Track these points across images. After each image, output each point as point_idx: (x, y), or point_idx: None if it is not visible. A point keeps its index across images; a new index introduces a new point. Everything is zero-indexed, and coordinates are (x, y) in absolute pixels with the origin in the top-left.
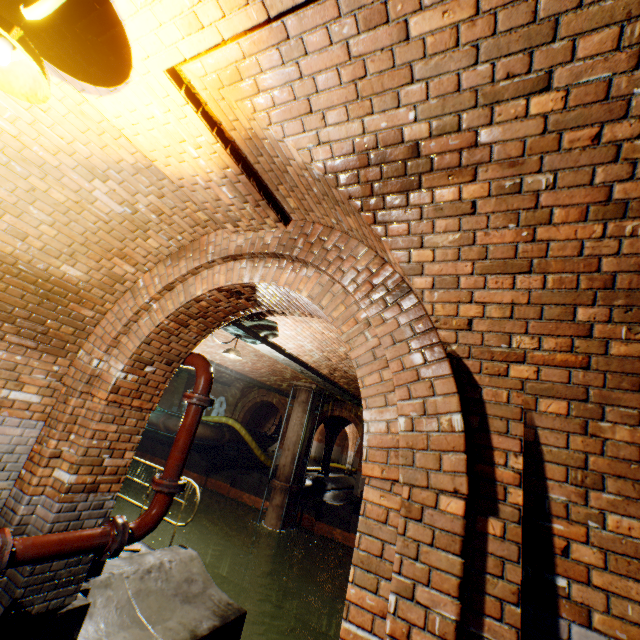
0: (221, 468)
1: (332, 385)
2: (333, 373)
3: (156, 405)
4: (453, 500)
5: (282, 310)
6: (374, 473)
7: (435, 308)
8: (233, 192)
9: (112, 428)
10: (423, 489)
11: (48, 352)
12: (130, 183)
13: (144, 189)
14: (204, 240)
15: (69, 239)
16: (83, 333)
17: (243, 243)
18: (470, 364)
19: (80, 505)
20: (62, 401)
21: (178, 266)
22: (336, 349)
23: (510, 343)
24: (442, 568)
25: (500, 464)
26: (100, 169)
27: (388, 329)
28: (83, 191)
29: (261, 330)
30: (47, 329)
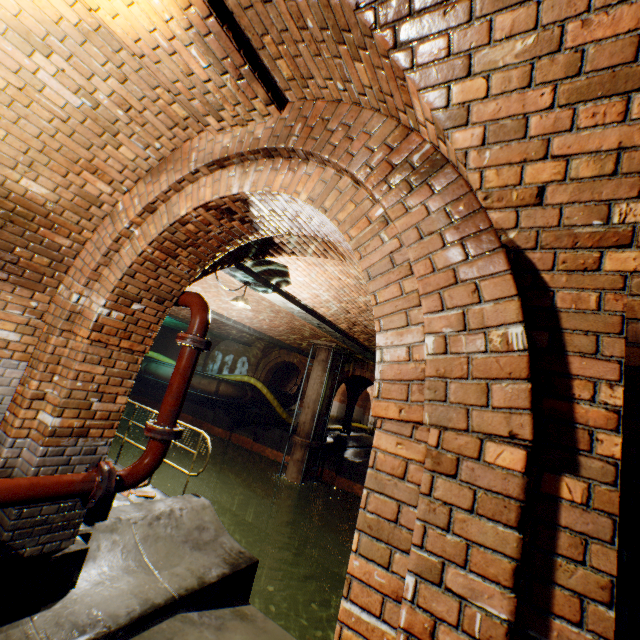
0: (244, 424)
1: (351, 341)
2: (352, 328)
3: (149, 348)
4: (507, 449)
5: (291, 249)
6: (388, 414)
7: (485, 177)
8: (205, 55)
9: (99, 370)
10: (460, 433)
11: (22, 285)
12: (80, 59)
13: (100, 68)
14: (186, 147)
15: (22, 143)
16: (61, 266)
17: (230, 143)
18: (537, 258)
19: (68, 450)
20: (43, 340)
21: (158, 182)
22: (354, 299)
23: (608, 217)
24: (487, 545)
25: (583, 399)
26: (37, 35)
27: (412, 220)
28: (24, 72)
29: (271, 277)
30: (17, 258)
